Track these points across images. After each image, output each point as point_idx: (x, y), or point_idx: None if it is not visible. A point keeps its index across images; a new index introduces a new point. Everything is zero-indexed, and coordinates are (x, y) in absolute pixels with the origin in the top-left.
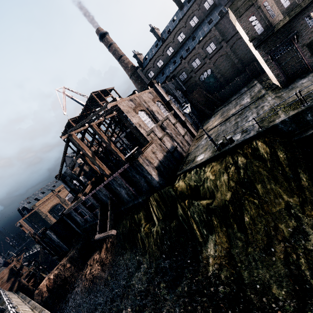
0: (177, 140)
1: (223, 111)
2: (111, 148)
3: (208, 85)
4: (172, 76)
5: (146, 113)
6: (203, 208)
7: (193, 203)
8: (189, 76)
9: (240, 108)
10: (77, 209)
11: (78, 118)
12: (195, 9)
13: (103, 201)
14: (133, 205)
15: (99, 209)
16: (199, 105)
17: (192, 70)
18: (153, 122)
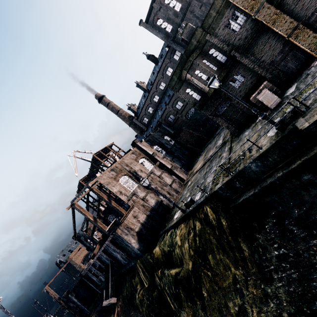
0: (163, 192)
1: (207, 150)
2: (112, 205)
3: (196, 120)
4: (158, 124)
5: (128, 176)
6: (172, 279)
7: (164, 273)
8: (176, 117)
9: (213, 153)
10: (91, 270)
11: (87, 177)
12: (167, 62)
13: (107, 264)
14: (129, 268)
15: (104, 271)
16: (187, 145)
17: (178, 111)
18: (136, 182)
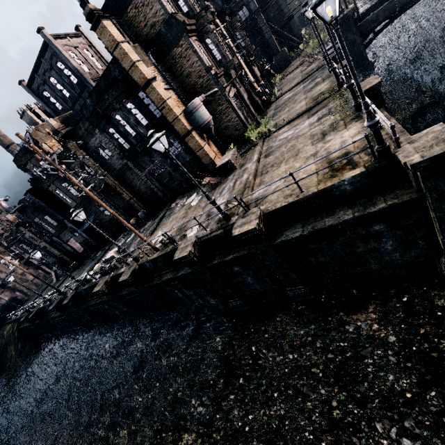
0: (22, 288)
1: None
2: None
3: None
4: None
5: None
6: None
7: None
8: None
9: None
10: None
11: None
12: None
13: None
14: None
15: None
16: None
17: None
18: None
